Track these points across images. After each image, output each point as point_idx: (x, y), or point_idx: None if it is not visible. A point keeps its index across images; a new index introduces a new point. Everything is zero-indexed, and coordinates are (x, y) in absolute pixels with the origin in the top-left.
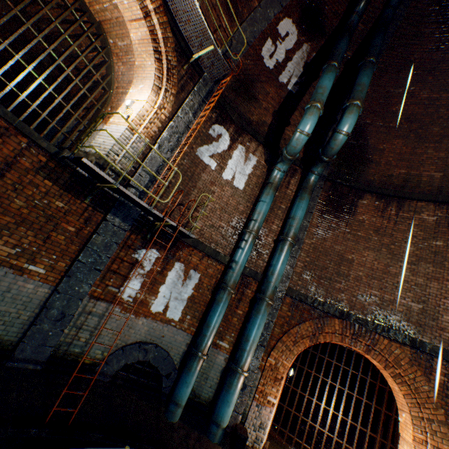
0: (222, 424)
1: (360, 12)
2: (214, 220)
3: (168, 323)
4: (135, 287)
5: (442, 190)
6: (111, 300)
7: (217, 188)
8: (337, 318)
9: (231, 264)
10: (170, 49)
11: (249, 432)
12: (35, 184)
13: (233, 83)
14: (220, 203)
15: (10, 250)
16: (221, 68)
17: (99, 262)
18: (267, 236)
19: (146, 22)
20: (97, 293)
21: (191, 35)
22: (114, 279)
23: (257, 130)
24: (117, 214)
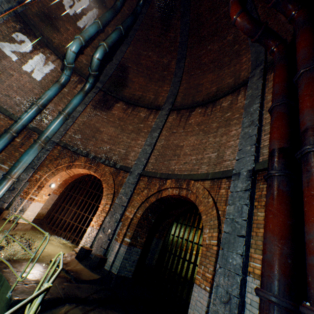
0: None
1: (121, 1)
2: (10, 93)
3: None
4: None
5: (152, 104)
6: None
7: (17, 74)
8: (84, 157)
9: (17, 119)
10: None
11: (11, 212)
12: None
13: (38, 13)
14: (18, 84)
15: None
16: None
17: None
18: (54, 112)
19: None
20: None
21: None
22: None
23: (58, 49)
24: None
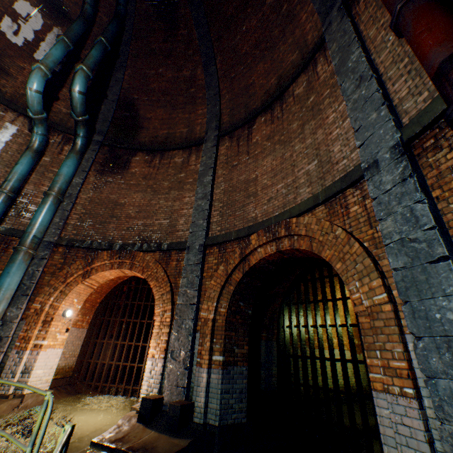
0: None
1: (91, 4)
2: None
3: None
4: None
5: (187, 140)
6: None
7: None
8: (106, 251)
9: None
10: None
11: None
12: None
13: None
14: None
15: None
16: None
17: None
18: (37, 197)
19: None
20: None
21: None
22: None
23: (16, 101)
24: None
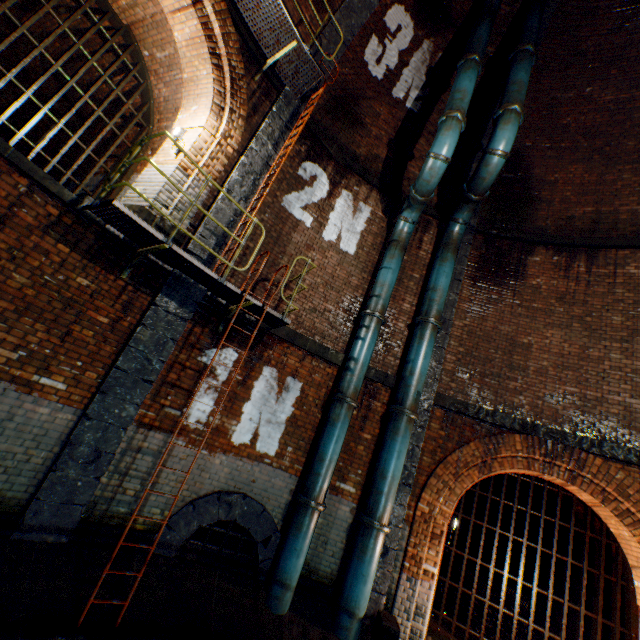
0: (357, 613)
1: None
2: (316, 301)
3: (260, 459)
4: (205, 407)
5: None
6: (170, 429)
7: (317, 254)
8: (517, 434)
9: (347, 364)
10: (233, 50)
11: (400, 623)
12: (43, 250)
13: (327, 102)
14: (323, 276)
15: (10, 354)
16: (309, 75)
17: (149, 369)
18: (397, 320)
19: (196, 11)
20: (149, 419)
21: (262, 29)
22: (173, 396)
23: (368, 168)
24: (171, 295)
